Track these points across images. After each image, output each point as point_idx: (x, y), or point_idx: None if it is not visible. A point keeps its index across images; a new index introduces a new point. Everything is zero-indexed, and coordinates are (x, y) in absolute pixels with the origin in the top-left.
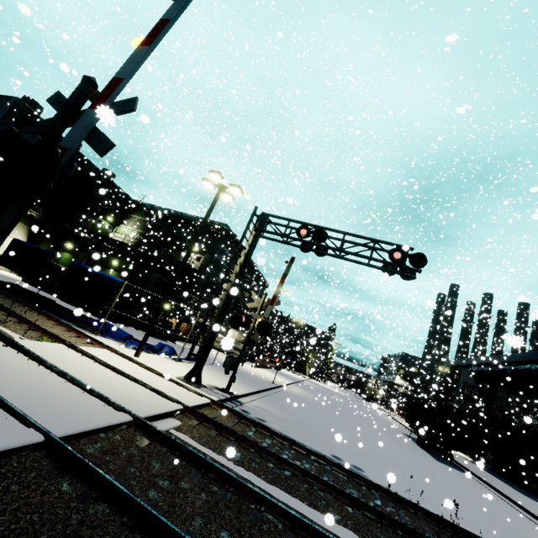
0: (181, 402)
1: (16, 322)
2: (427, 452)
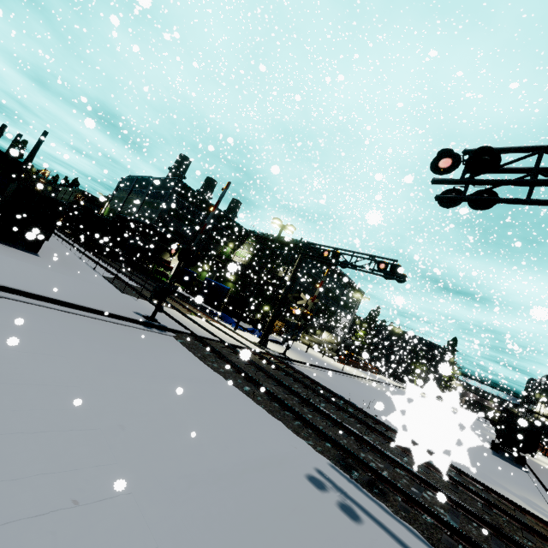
0: (246, 345)
1: (182, 307)
2: (492, 451)
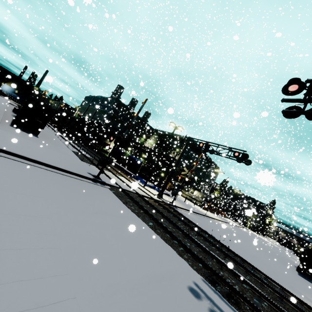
0: (150, 196)
1: (114, 171)
2: (298, 272)
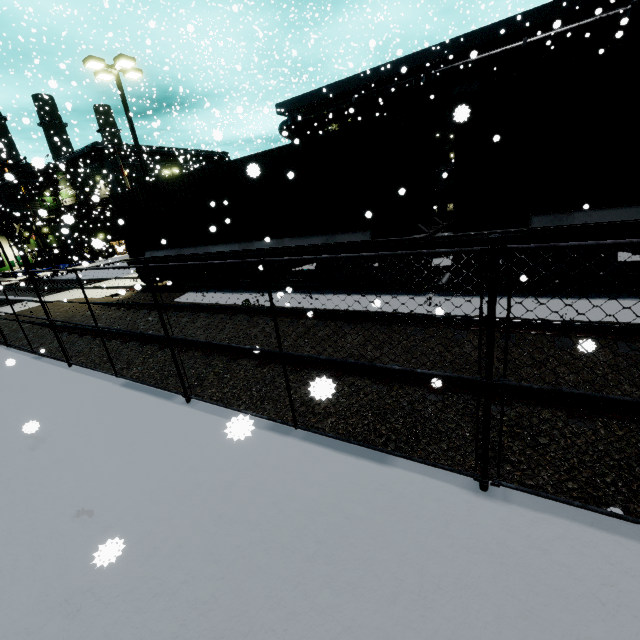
0: None
1: None
2: None
